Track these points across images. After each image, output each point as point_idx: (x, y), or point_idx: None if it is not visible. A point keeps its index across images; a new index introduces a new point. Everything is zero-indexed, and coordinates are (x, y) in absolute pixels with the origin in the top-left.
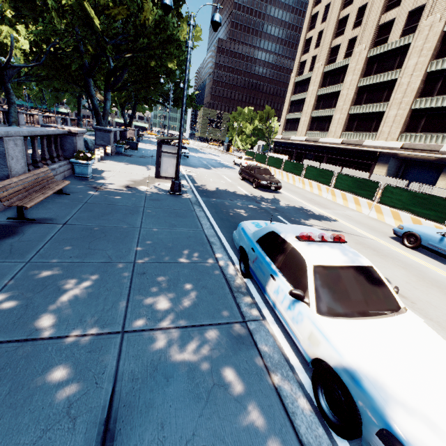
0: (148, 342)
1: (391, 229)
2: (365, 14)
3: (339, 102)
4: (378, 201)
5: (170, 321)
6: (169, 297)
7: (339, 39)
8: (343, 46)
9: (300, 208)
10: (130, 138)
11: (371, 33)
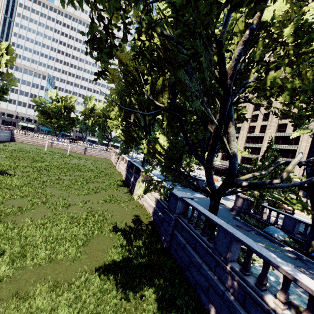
0: None
1: None
2: (269, 117)
3: (262, 153)
4: None
5: None
6: None
7: (254, 123)
8: (258, 127)
9: None
10: None
11: (275, 126)
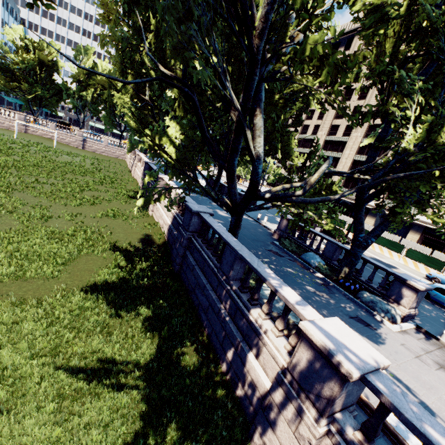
0: (441, 316)
1: (417, 272)
2: None
3: (339, 166)
4: (404, 255)
5: (436, 312)
6: (427, 306)
7: (338, 121)
8: (342, 127)
9: (376, 259)
10: (221, 186)
11: (364, 128)
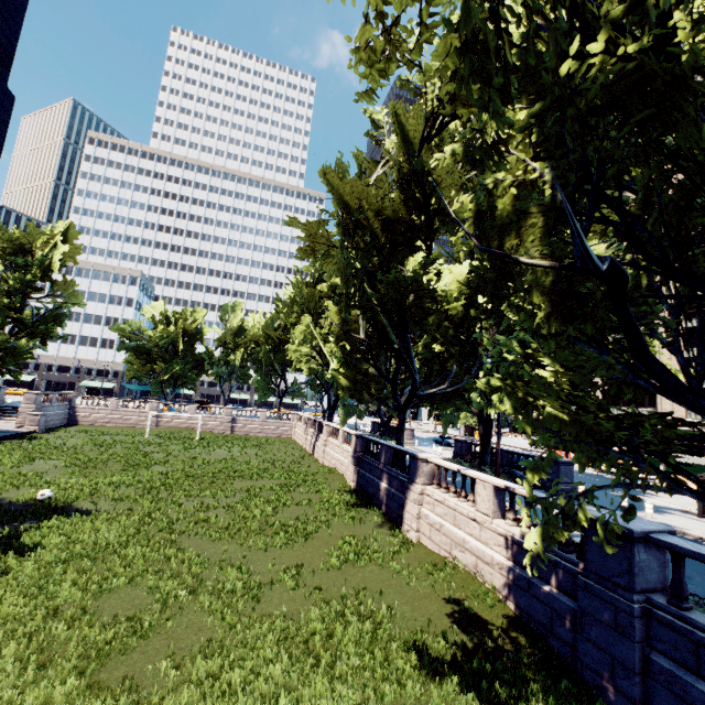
0: None
1: None
2: None
3: None
4: None
5: None
6: None
7: None
8: None
9: None
10: None
11: None
